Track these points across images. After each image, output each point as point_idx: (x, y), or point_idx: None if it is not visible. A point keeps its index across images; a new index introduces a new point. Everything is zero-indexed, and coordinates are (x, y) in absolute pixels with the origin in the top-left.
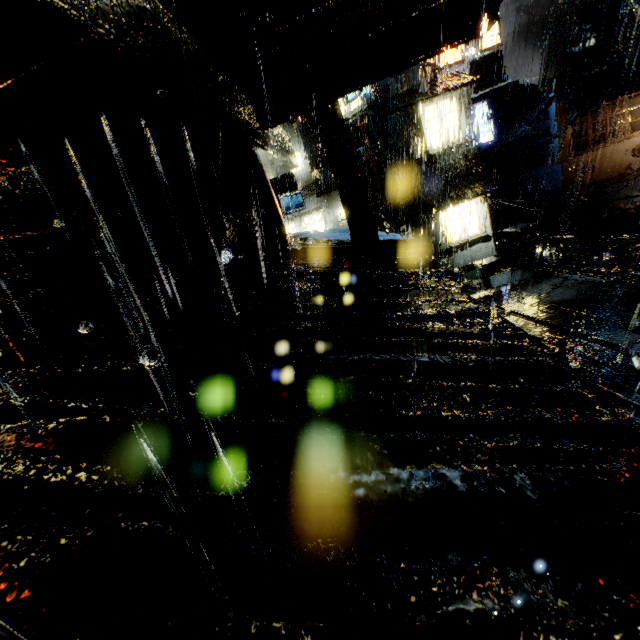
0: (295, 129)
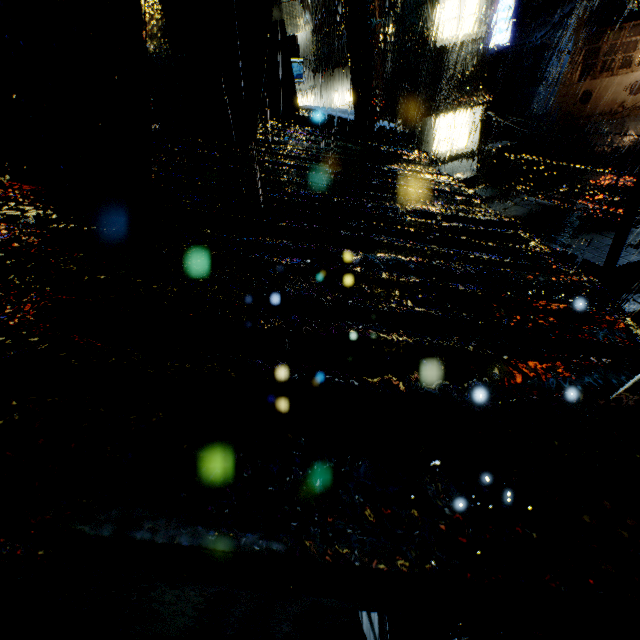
0: None
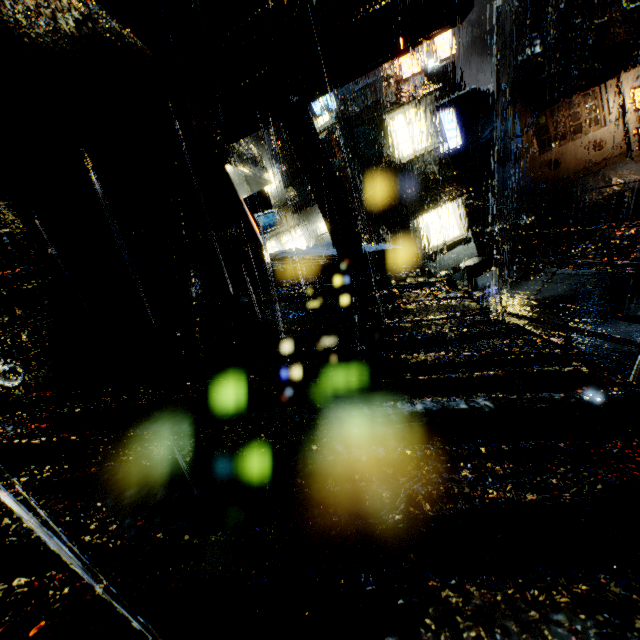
0: (266, 148)
